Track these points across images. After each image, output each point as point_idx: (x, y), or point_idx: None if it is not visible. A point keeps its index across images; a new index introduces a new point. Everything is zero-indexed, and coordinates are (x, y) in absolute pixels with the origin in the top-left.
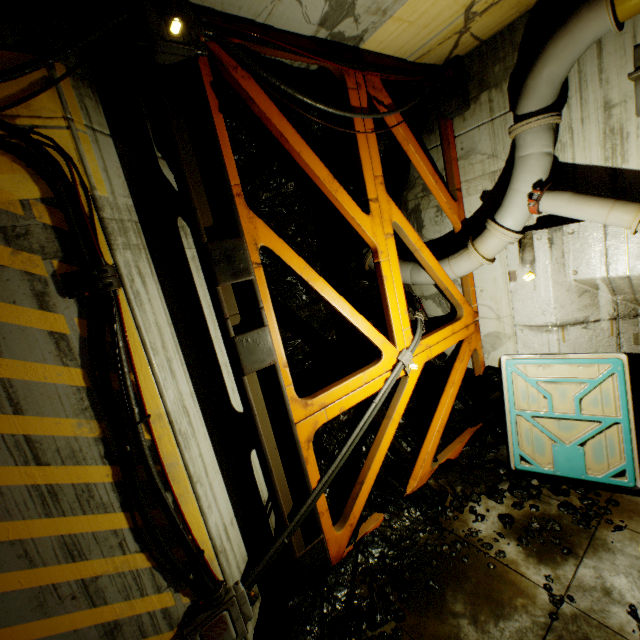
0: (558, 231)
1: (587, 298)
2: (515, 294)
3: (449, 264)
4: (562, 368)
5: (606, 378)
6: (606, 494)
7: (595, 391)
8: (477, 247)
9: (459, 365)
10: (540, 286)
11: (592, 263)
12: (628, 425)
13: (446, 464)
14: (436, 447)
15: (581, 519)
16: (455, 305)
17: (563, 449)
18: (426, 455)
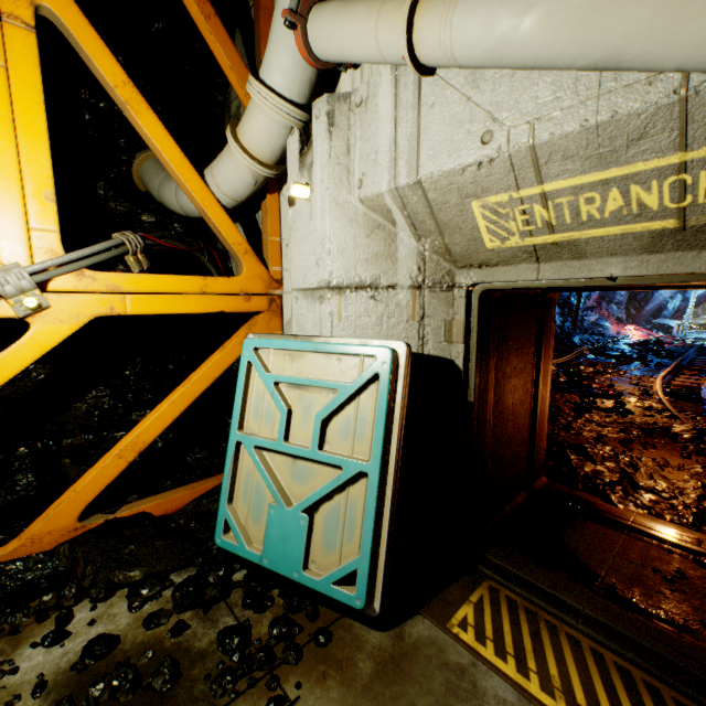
0: (344, 101)
1: (381, 241)
2: (293, 231)
3: (212, 168)
4: (316, 361)
5: (370, 385)
6: (329, 617)
7: (350, 409)
8: (238, 130)
9: (216, 355)
10: (317, 211)
11: (380, 160)
12: (378, 480)
13: (125, 521)
14: (106, 485)
15: (228, 670)
16: (233, 255)
17: (282, 516)
18: (69, 495)
